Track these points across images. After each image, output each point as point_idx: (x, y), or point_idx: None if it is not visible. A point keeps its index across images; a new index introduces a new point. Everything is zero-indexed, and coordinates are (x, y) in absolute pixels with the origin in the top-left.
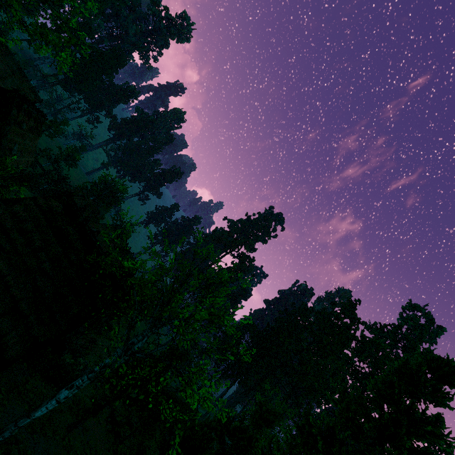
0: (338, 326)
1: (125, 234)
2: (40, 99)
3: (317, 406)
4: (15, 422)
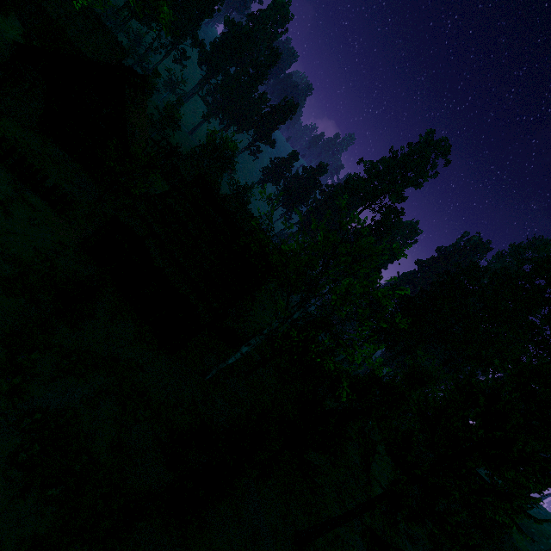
0: (523, 290)
1: (272, 217)
2: (126, 51)
3: (482, 374)
4: (217, 366)
